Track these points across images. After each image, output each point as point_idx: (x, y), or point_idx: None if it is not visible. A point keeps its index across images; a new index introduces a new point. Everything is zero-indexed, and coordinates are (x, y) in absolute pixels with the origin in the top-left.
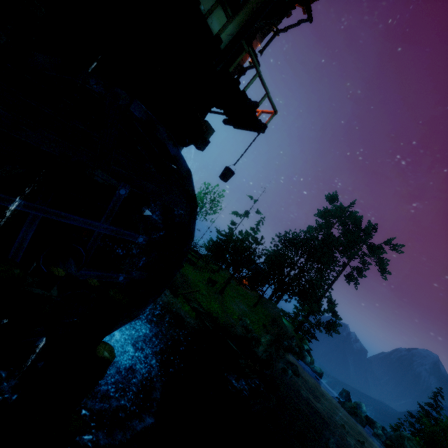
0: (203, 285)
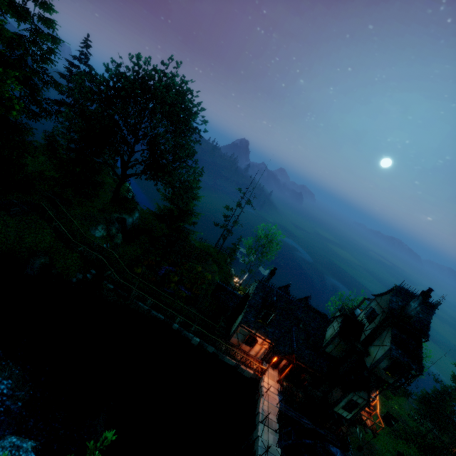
0: (391, 455)
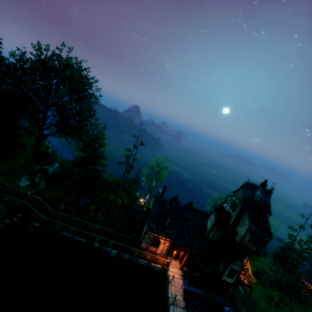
0: (263, 300)
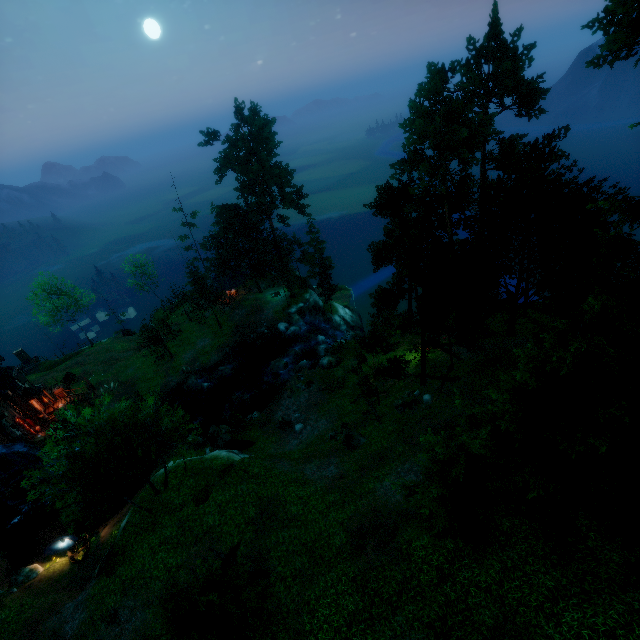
0: (154, 366)
